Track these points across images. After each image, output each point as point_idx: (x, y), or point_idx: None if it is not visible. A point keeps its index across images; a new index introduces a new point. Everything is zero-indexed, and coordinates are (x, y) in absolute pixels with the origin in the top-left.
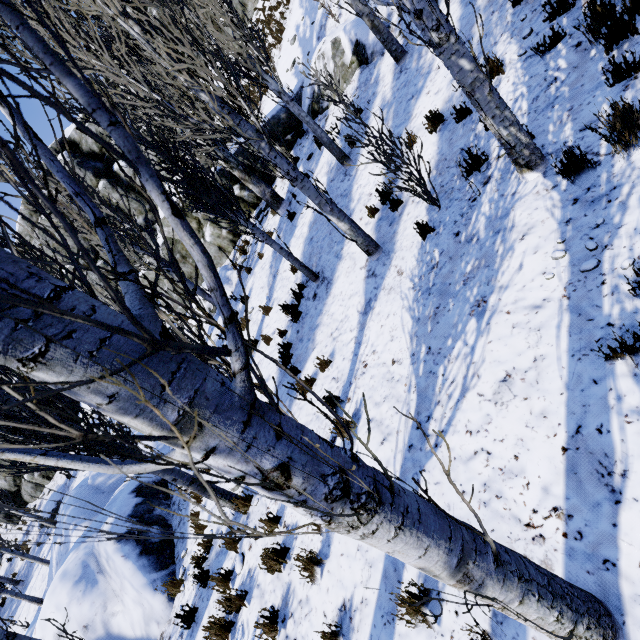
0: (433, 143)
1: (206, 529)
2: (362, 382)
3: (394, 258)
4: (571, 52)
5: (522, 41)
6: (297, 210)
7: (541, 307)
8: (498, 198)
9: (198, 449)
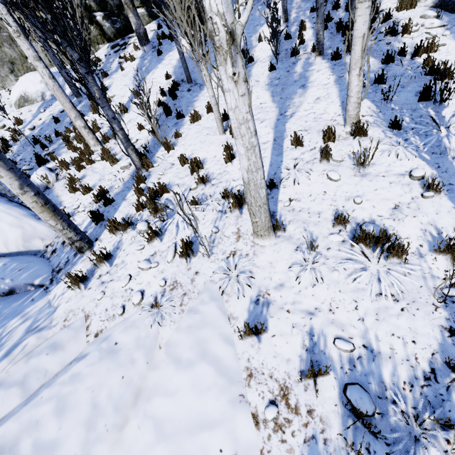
0: (271, 44)
1: (92, 191)
2: None
3: (252, 77)
4: (329, 34)
5: (313, 24)
6: (163, 52)
7: (327, 84)
8: (306, 63)
9: None
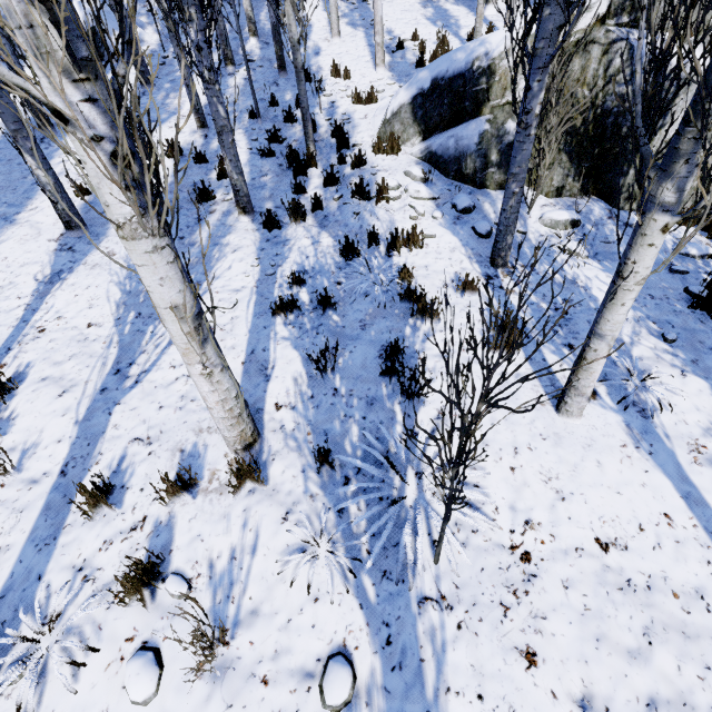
0: (169, 166)
1: None
2: (34, 346)
3: (105, 241)
4: (277, 166)
5: (251, 141)
6: None
7: (240, 291)
8: (220, 225)
9: (85, 91)
